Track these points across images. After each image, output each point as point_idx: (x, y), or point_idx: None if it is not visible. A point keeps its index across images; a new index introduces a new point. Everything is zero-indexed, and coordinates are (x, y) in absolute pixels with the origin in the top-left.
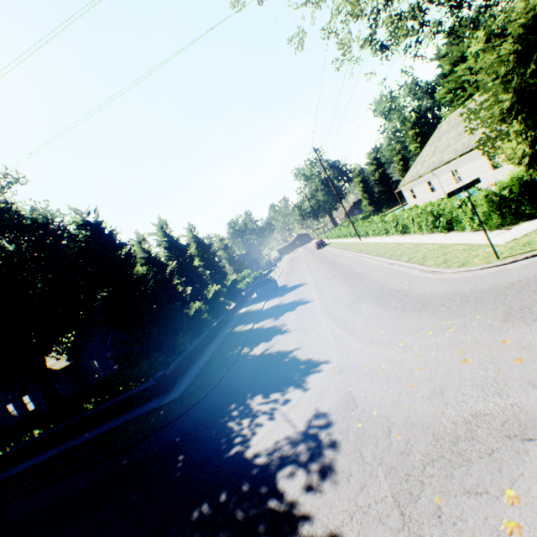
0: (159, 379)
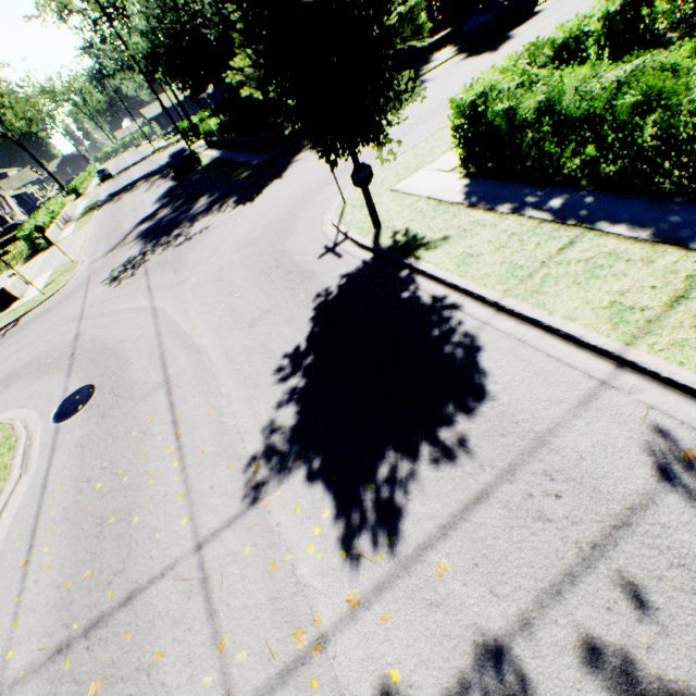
0: (261, 141)
